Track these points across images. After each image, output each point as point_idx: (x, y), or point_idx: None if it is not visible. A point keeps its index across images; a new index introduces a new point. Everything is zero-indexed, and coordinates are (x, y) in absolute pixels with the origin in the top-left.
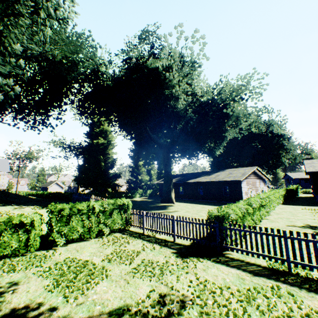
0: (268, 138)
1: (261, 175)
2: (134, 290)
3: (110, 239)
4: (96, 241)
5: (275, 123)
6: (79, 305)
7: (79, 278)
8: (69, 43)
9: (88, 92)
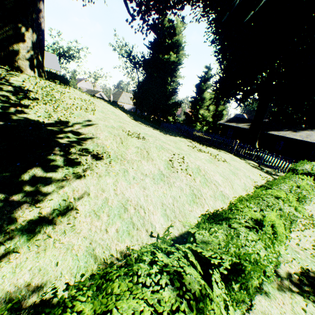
0: None
1: None
2: None
3: None
4: (314, 203)
5: None
6: None
7: None
8: None
9: None
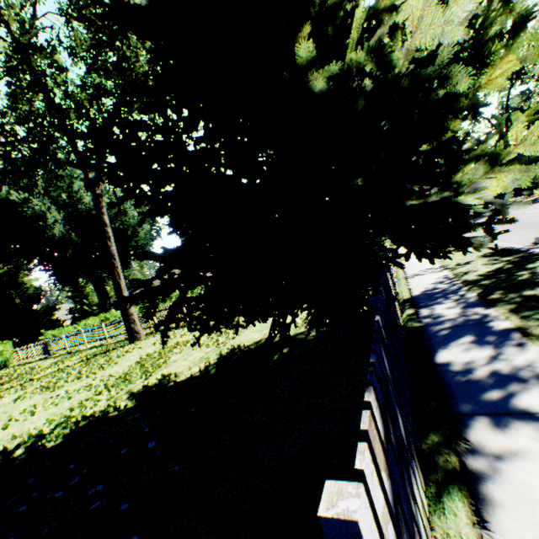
0: None
1: None
2: None
3: None
4: None
5: None
6: None
7: None
8: None
9: None
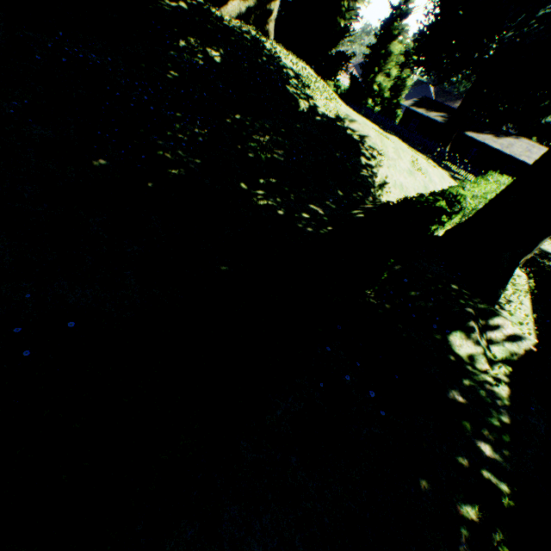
0: None
1: None
2: None
3: None
4: None
5: None
6: None
7: None
8: None
9: None
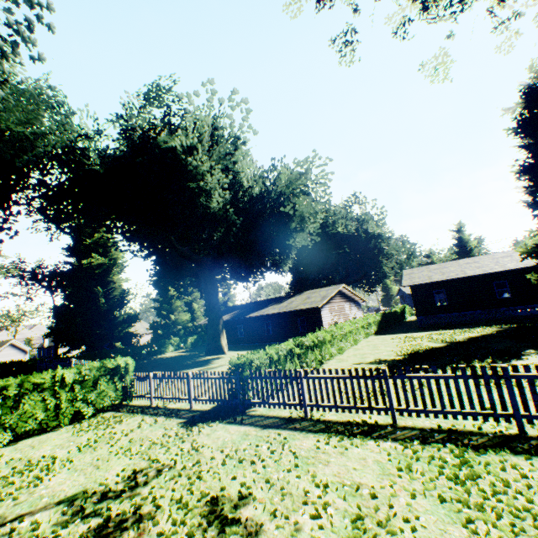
0: (362, 240)
1: (352, 295)
2: (104, 473)
3: (93, 422)
4: (69, 429)
5: (370, 219)
6: (18, 504)
7: (26, 478)
8: (14, 107)
9: (60, 182)
